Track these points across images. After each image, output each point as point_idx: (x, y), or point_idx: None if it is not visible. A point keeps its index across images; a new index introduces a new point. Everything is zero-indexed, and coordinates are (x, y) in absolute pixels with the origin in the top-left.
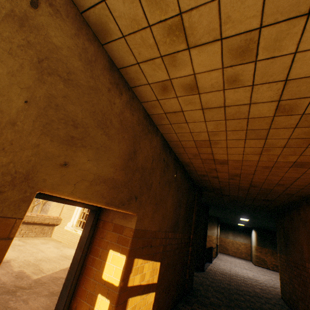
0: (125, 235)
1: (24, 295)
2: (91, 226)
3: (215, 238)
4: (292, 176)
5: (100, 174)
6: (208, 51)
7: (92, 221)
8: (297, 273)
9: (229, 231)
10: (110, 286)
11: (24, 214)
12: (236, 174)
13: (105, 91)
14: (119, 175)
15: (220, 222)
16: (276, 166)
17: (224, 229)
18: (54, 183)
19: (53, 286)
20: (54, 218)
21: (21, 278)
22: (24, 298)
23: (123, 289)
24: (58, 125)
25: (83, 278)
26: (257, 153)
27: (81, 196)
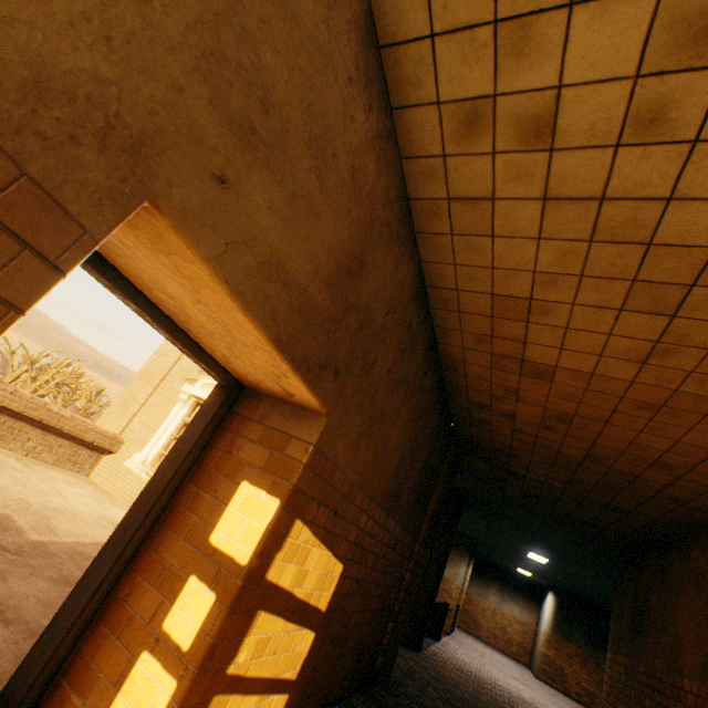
0: (288, 454)
1: (2, 562)
2: (210, 420)
3: (459, 586)
4: (701, 444)
5: (284, 261)
6: (616, 19)
7: (215, 409)
8: (654, 704)
9: (492, 583)
10: (226, 561)
11: (105, 234)
12: (562, 415)
13: (342, 77)
14: (319, 292)
15: (476, 556)
16: (672, 406)
17: (483, 575)
18: (187, 208)
19: (72, 567)
20: (108, 434)
21: (4, 528)
22: (0, 567)
23: (254, 579)
24: (234, 78)
25: (162, 533)
26: (636, 357)
27: (231, 283)
